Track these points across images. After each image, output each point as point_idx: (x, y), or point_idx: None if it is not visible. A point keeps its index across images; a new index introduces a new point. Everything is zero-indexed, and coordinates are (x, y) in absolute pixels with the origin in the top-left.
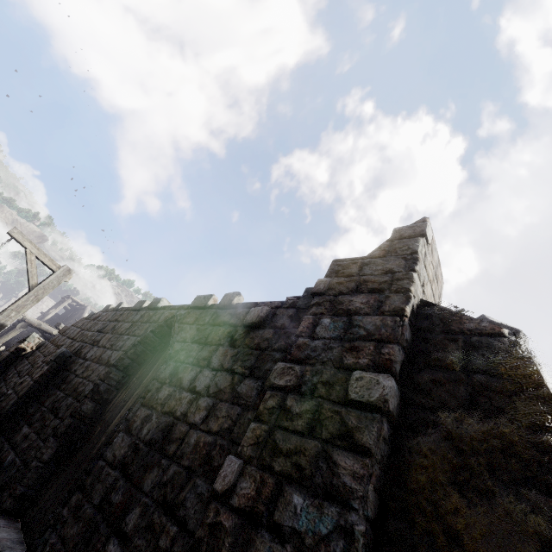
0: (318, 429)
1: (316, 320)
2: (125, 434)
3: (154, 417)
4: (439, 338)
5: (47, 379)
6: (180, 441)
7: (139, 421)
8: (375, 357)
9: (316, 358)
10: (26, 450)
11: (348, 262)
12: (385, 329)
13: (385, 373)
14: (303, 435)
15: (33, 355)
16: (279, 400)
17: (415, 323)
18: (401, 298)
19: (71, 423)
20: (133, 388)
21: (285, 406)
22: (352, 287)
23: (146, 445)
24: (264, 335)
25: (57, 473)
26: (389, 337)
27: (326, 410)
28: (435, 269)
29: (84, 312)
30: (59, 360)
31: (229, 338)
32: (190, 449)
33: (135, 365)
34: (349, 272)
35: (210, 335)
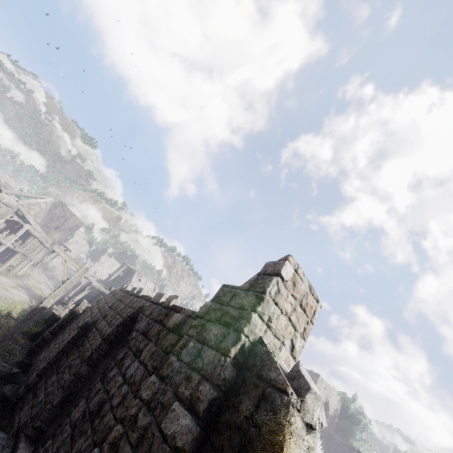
0: (139, 446)
1: (187, 342)
2: (85, 400)
3: (101, 392)
4: (250, 381)
5: (75, 340)
6: (102, 418)
7: (94, 392)
8: (193, 392)
9: (169, 379)
10: (49, 394)
11: (228, 289)
12: (212, 366)
13: (190, 409)
14: (131, 447)
15: (80, 317)
16: (137, 410)
17: (243, 360)
18: (233, 338)
19: (72, 380)
20: (110, 359)
21: (137, 417)
22: (217, 316)
23: (88, 414)
24: (172, 340)
25: (59, 415)
26: (209, 375)
27: (150, 430)
28: (301, 298)
29: (133, 275)
30: (83, 328)
31: (157, 336)
32: (102, 428)
33: (117, 340)
34: (224, 300)
35: (150, 330)
